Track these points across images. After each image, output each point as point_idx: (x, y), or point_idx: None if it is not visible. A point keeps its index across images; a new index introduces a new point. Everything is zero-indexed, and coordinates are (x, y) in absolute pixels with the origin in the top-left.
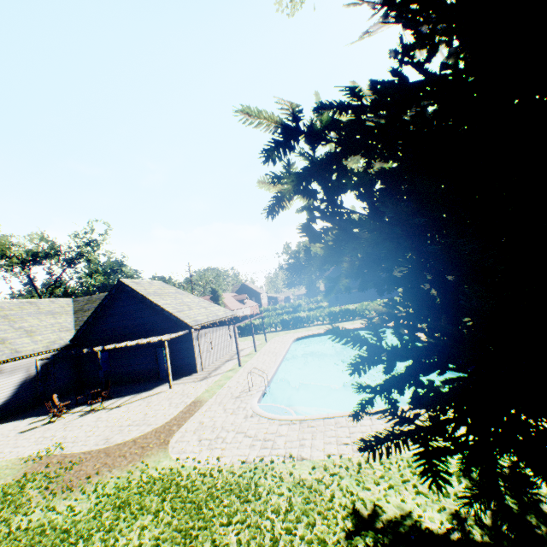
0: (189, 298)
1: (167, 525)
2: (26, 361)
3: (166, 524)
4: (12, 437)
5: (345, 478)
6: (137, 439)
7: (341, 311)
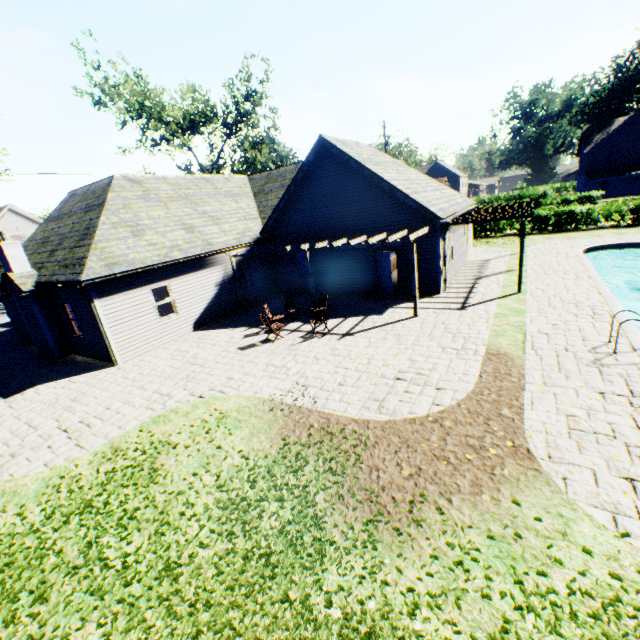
0: (411, 174)
1: None
2: (220, 258)
3: None
4: (233, 354)
5: None
6: (440, 420)
7: None
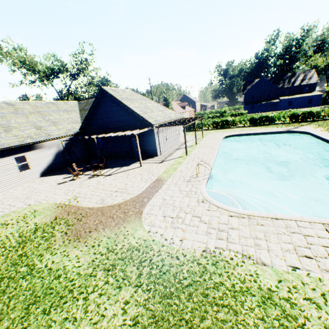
0: (150, 104)
1: (145, 306)
2: (55, 141)
3: (143, 306)
4: (54, 186)
5: (325, 309)
6: (120, 205)
7: (260, 118)
